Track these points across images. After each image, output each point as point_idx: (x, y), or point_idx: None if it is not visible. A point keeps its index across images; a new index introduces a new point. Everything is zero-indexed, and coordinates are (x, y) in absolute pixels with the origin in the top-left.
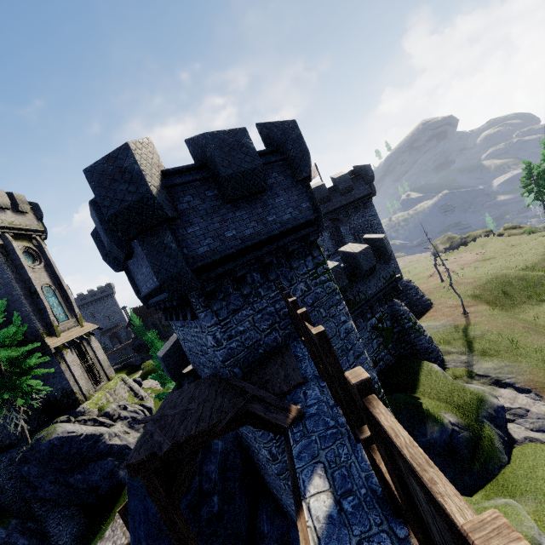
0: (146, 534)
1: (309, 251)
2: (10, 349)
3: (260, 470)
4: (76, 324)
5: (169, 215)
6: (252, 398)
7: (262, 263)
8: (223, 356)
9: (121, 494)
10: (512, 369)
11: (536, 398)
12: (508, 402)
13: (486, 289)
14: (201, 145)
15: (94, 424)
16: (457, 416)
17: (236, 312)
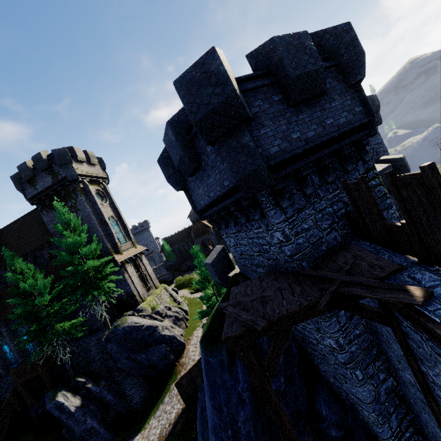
0: (225, 401)
1: (360, 156)
2: (94, 261)
3: (313, 360)
4: (132, 246)
5: (249, 113)
6: (339, 284)
7: (321, 166)
8: (291, 250)
9: (172, 372)
10: None
11: None
12: None
13: None
14: (267, 52)
15: (150, 319)
16: None
17: (300, 211)
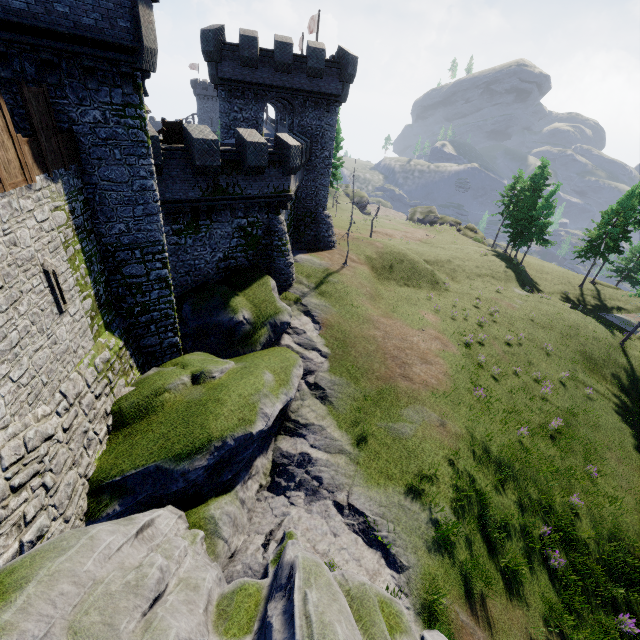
0: None
1: (121, 83)
2: None
3: None
4: None
5: None
6: None
7: (39, 57)
8: None
9: None
10: (325, 309)
11: (317, 329)
12: (300, 325)
13: (382, 258)
14: None
15: None
16: (252, 316)
17: None
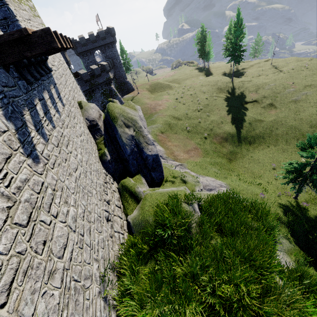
0: None
1: None
2: None
3: None
4: None
5: None
6: None
7: None
8: None
9: None
10: None
11: None
12: None
13: (151, 86)
14: None
15: None
16: None
17: None
